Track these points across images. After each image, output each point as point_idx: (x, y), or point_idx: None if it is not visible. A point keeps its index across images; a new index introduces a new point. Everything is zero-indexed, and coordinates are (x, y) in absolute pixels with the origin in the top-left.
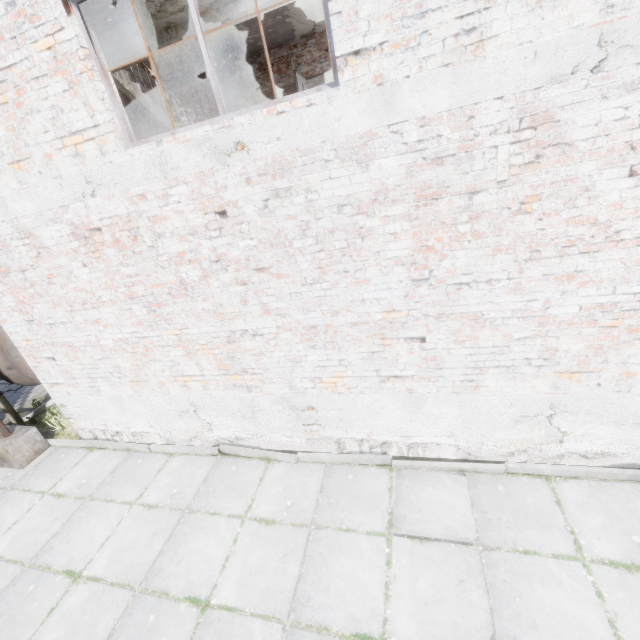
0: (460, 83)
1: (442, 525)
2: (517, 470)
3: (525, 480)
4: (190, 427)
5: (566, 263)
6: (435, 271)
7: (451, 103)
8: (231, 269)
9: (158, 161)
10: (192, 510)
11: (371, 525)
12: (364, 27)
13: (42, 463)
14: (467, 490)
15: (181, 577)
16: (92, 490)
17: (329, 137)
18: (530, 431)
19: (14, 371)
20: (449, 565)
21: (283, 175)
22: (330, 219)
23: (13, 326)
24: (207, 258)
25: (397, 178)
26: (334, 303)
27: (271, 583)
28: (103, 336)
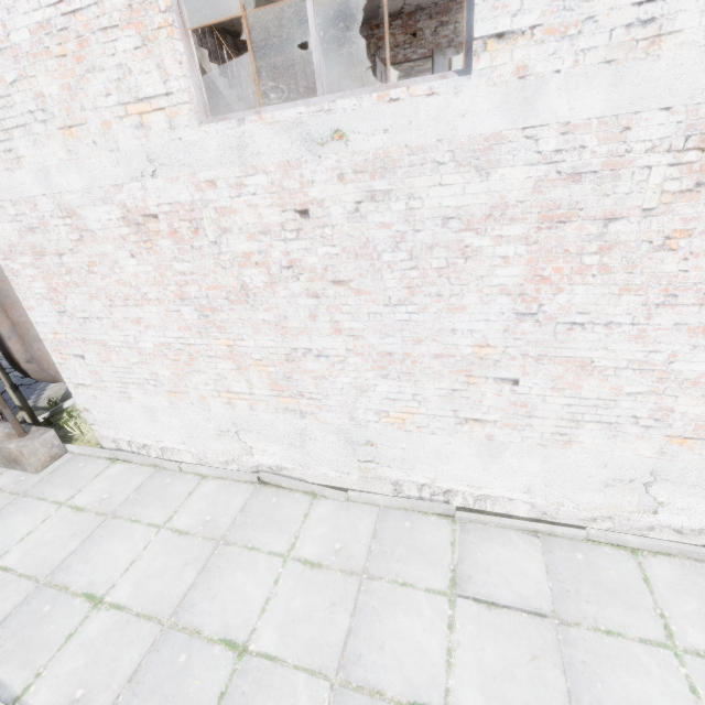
0: (621, 85)
1: (513, 591)
2: (599, 538)
3: (608, 550)
4: (228, 449)
5: None
6: (546, 306)
7: (605, 109)
8: (304, 278)
9: (236, 143)
10: (227, 542)
11: (431, 581)
12: (515, 4)
13: (59, 470)
14: (541, 554)
15: (215, 616)
16: (115, 507)
17: (447, 135)
18: (621, 497)
19: (33, 365)
20: (521, 637)
21: (384, 175)
22: (431, 232)
23: (41, 316)
24: (277, 262)
25: (521, 192)
26: (418, 330)
27: (317, 634)
28: (143, 338)
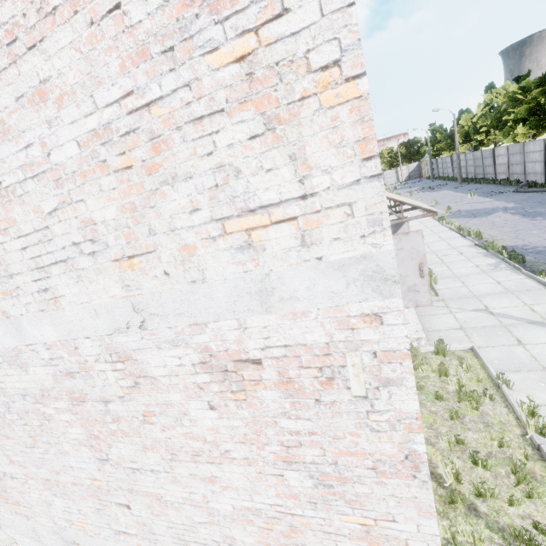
0: (57, 323)
1: None
2: None
3: None
4: (2, 537)
5: (202, 468)
6: (110, 455)
7: (59, 336)
8: None
9: None
10: None
11: None
12: None
13: None
14: None
15: None
16: None
17: None
18: None
19: None
20: None
21: None
22: (21, 403)
23: None
24: None
25: (50, 382)
26: (53, 464)
27: None
28: None
